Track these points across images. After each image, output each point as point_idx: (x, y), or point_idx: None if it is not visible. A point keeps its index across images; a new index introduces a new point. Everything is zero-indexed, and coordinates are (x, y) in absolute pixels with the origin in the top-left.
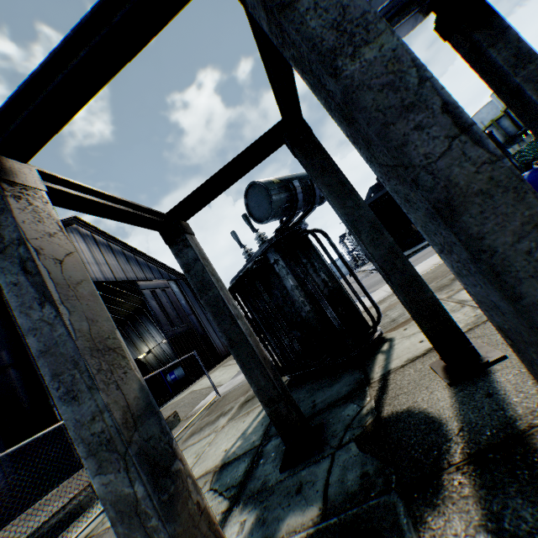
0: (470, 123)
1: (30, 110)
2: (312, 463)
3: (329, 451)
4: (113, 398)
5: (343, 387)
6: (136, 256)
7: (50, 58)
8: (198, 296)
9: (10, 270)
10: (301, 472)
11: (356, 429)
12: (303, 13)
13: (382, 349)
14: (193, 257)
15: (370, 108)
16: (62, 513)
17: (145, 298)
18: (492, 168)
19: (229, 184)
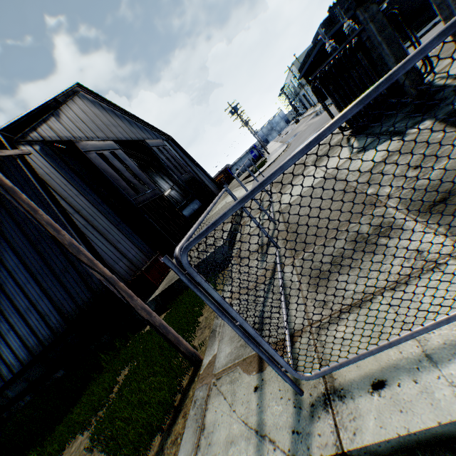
0: None
1: None
2: (443, 103)
3: (451, 96)
4: None
5: None
6: (133, 120)
7: None
8: (378, 36)
9: None
10: (439, 106)
11: None
12: None
13: (434, 82)
14: (376, 11)
15: None
16: (232, 229)
17: (156, 153)
18: None
19: None
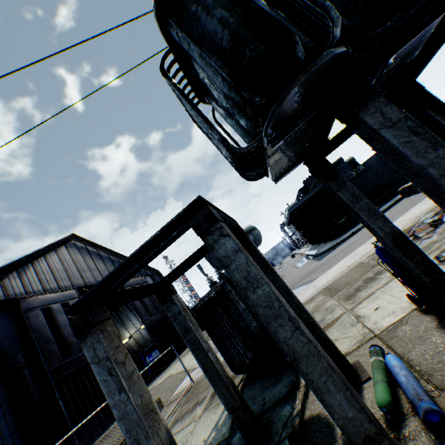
0: (299, 326)
1: (109, 290)
2: None
3: None
4: (157, 441)
5: (283, 388)
6: (119, 259)
7: (119, 266)
8: (182, 337)
9: (102, 372)
10: None
11: (289, 428)
12: (232, 270)
13: None
14: (178, 311)
15: (262, 314)
16: None
17: None
18: (308, 345)
19: (197, 261)
